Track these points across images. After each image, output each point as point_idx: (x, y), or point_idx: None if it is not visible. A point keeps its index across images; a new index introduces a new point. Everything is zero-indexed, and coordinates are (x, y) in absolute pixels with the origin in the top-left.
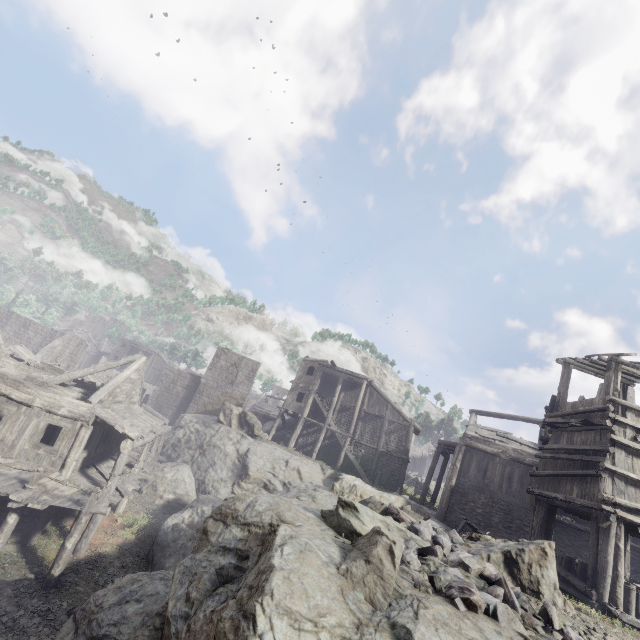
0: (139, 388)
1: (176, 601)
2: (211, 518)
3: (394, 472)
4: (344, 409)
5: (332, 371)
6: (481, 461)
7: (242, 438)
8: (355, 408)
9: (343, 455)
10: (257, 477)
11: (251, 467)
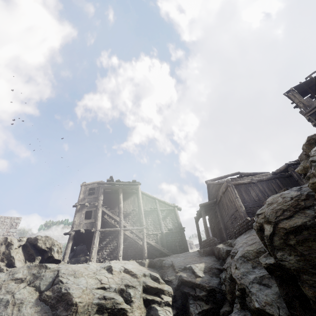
0: None
1: None
2: None
3: (179, 243)
4: (126, 215)
5: (111, 186)
6: (246, 189)
7: (41, 266)
8: (140, 205)
9: (146, 245)
10: (85, 302)
11: (73, 292)
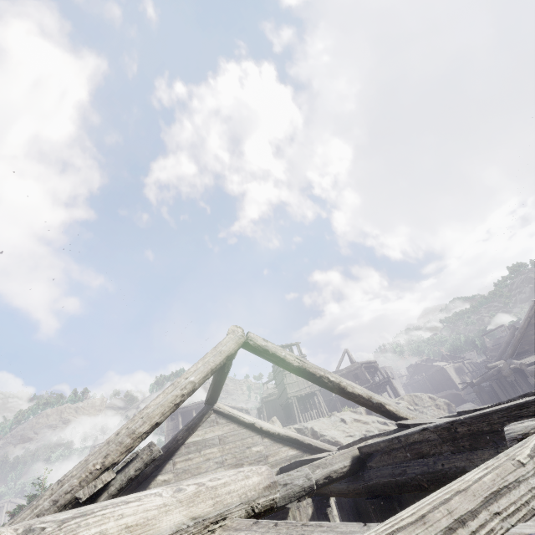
0: None
1: None
2: None
3: None
4: None
5: (186, 409)
6: (273, 405)
7: None
8: None
9: None
10: None
11: None
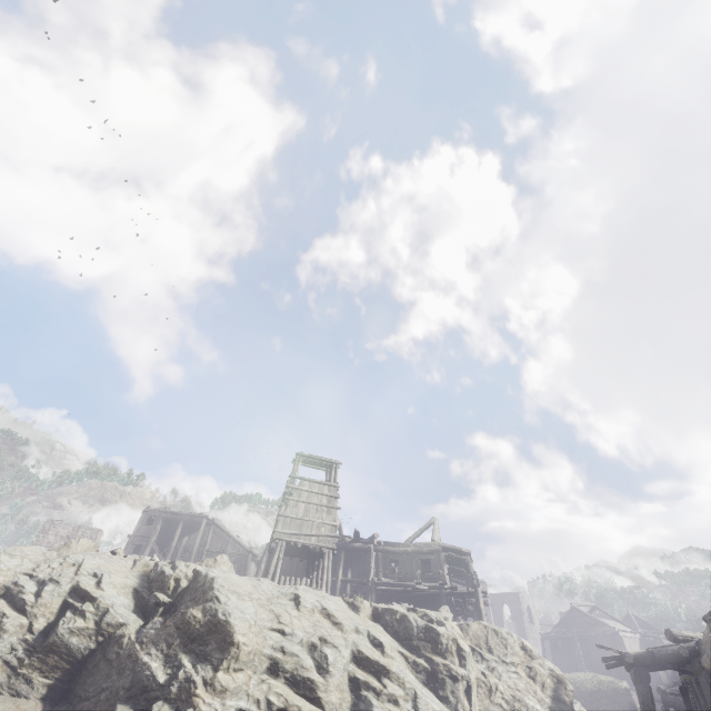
0: None
1: None
2: None
3: None
4: (187, 553)
5: (173, 516)
6: None
7: None
8: (193, 547)
9: None
10: None
11: None
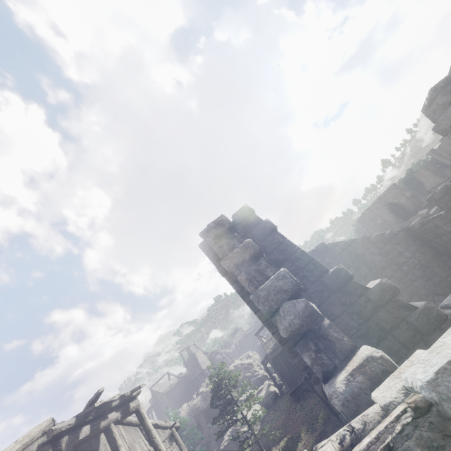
0: None
1: (206, 405)
2: (195, 407)
3: None
4: None
5: None
6: (170, 394)
7: None
8: None
9: None
10: None
11: None
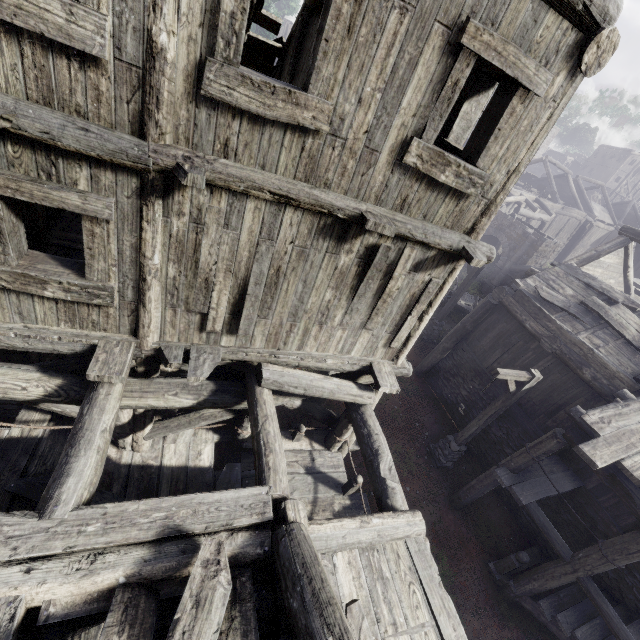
0: (606, 208)
1: None
2: None
3: None
4: (632, 184)
5: None
6: None
7: None
8: None
9: None
10: None
11: None
